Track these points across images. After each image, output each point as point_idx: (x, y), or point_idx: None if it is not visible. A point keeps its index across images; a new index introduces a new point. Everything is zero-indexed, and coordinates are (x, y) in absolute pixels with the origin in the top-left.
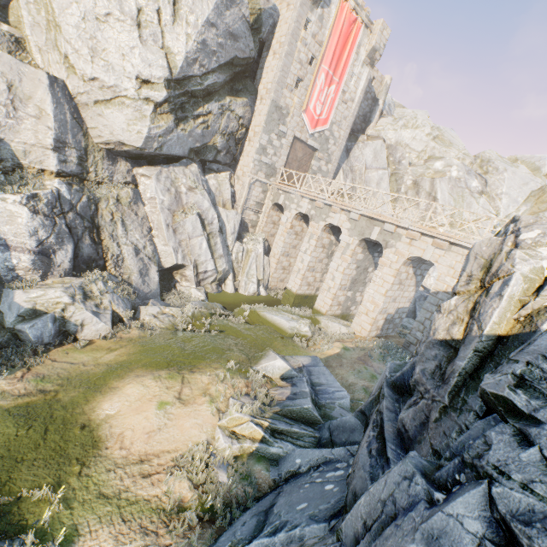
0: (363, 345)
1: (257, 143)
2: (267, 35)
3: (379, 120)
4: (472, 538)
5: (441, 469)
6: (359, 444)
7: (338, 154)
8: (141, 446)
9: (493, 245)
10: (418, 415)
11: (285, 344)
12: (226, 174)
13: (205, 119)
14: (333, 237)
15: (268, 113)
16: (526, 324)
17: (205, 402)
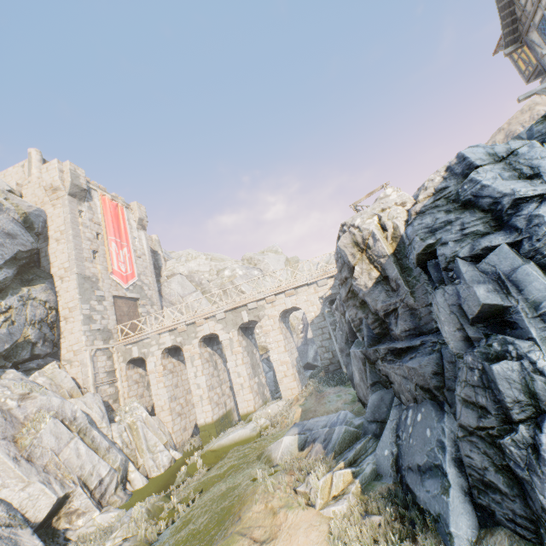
0: (308, 392)
1: (80, 315)
2: (42, 229)
3: (166, 263)
4: (475, 270)
5: (444, 280)
6: (396, 393)
7: (157, 295)
8: None
9: (347, 237)
10: (405, 317)
11: (264, 442)
12: (53, 364)
13: (7, 315)
14: (209, 348)
15: (79, 285)
16: (395, 240)
17: (287, 513)
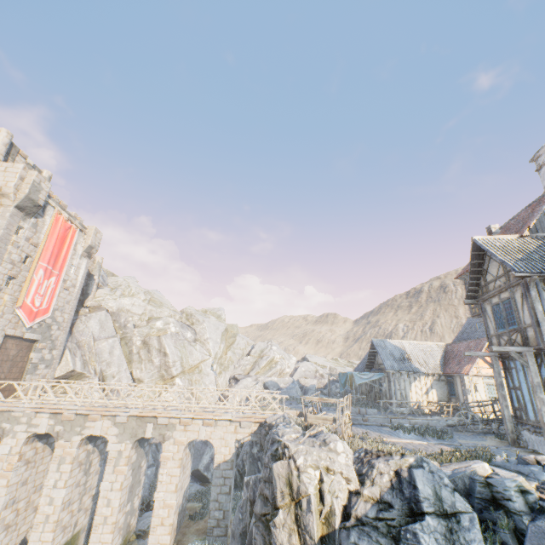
0: None
1: None
2: None
3: (97, 290)
4: None
5: None
6: None
7: (65, 336)
8: None
9: (285, 467)
10: None
11: None
12: None
13: None
14: (91, 444)
15: None
16: (328, 525)
17: None
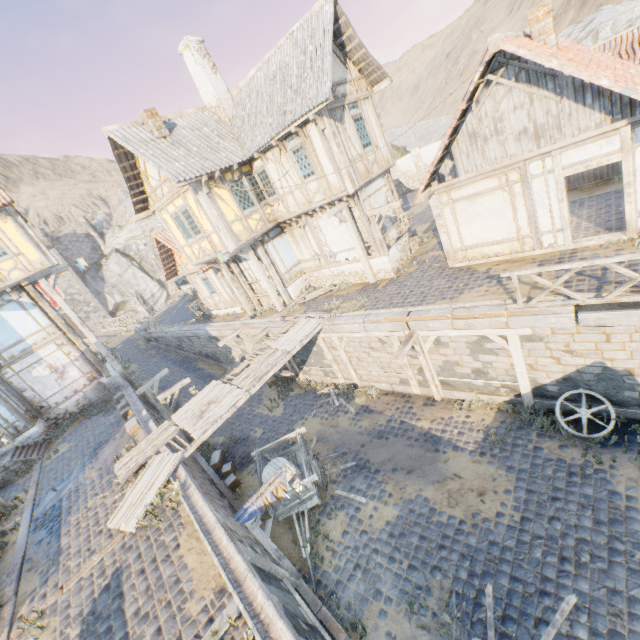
0: None
1: None
2: None
3: (106, 239)
4: None
5: None
6: None
7: (90, 295)
8: None
9: None
10: None
11: None
12: None
13: None
14: None
15: None
16: None
17: None
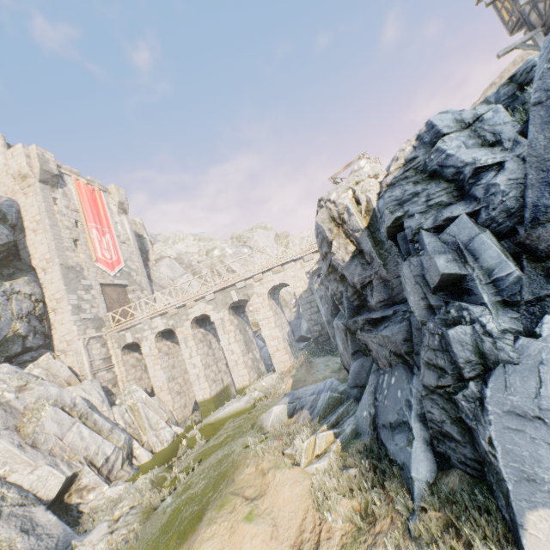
0: (299, 363)
1: (68, 305)
2: (16, 220)
3: (153, 247)
4: (437, 241)
5: (411, 252)
6: (374, 360)
7: (146, 280)
8: (281, 549)
9: (324, 212)
10: (379, 288)
11: (258, 412)
12: (47, 356)
13: None
14: (202, 329)
15: (63, 276)
16: (368, 213)
17: (275, 473)
